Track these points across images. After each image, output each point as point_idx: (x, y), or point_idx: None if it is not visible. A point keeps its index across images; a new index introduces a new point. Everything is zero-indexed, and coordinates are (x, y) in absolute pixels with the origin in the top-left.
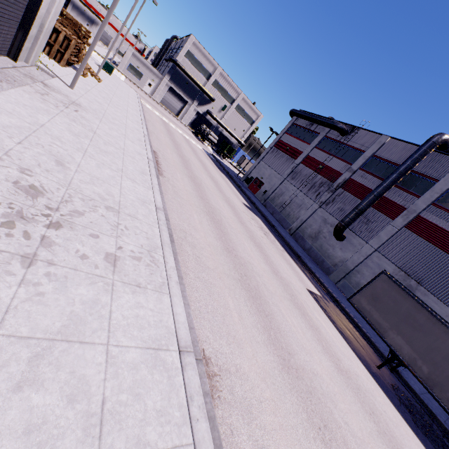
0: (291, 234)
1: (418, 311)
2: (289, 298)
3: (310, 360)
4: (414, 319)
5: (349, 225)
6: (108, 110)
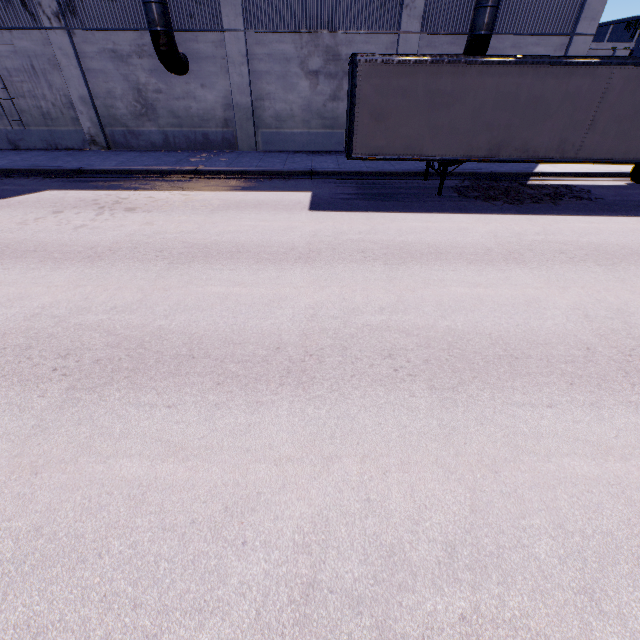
0: (108, 148)
1: (438, 76)
2: (383, 266)
3: (554, 308)
4: (440, 94)
5: (171, 21)
6: None
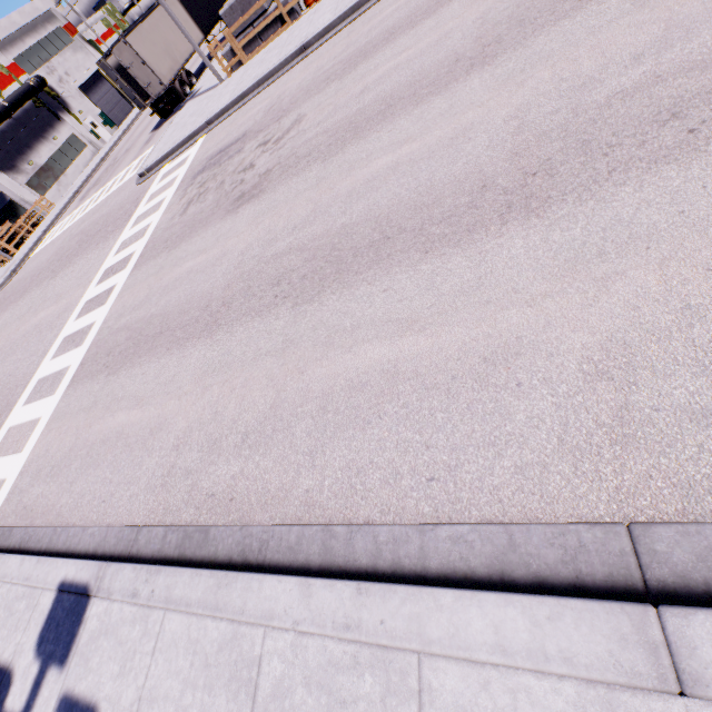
0: None
1: None
2: None
3: None
4: None
5: None
6: None
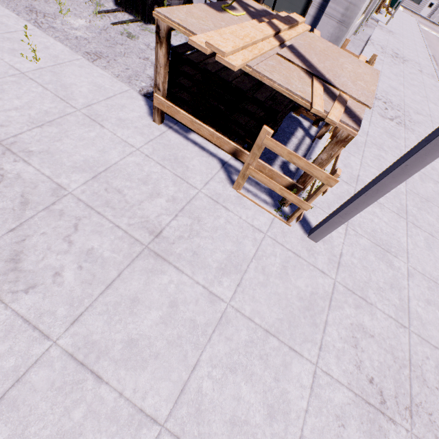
0: None
1: None
2: None
3: None
4: None
5: None
6: (403, 33)
